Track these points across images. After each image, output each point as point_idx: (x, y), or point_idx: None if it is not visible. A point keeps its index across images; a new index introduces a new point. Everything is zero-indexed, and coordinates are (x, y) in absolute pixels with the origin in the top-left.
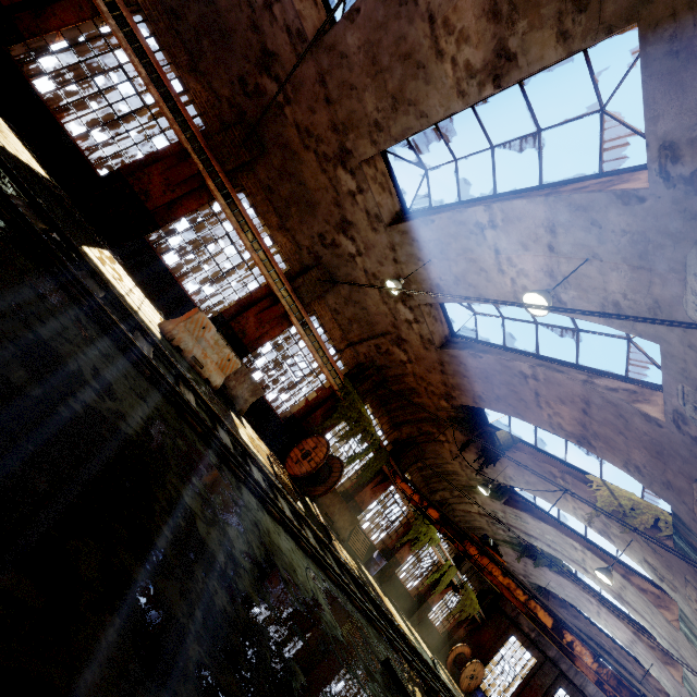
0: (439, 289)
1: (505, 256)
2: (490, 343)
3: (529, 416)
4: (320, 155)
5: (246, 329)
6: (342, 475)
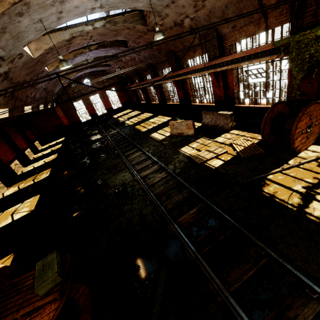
0: None
1: None
2: None
3: None
4: None
5: (218, 95)
6: (296, 120)
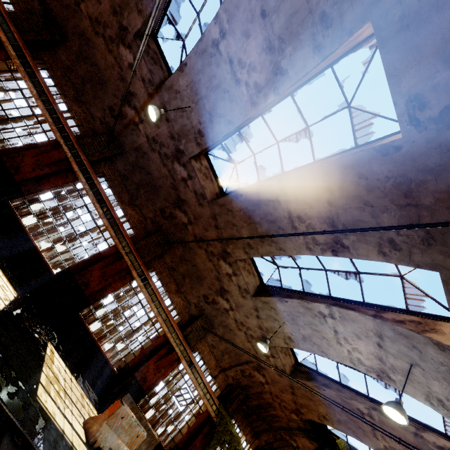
0: (290, 339)
1: (342, 336)
2: (328, 377)
3: (367, 441)
4: (209, 251)
5: (146, 376)
6: None
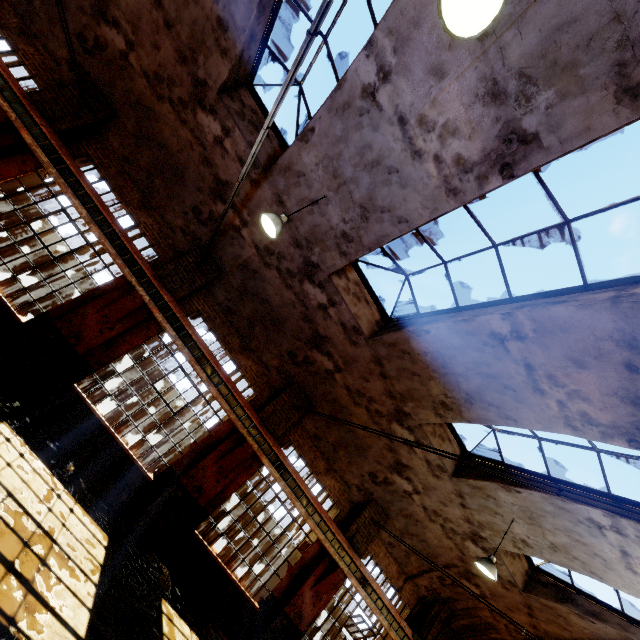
0: (525, 543)
1: None
2: (597, 599)
3: None
4: (372, 410)
5: (302, 609)
6: None
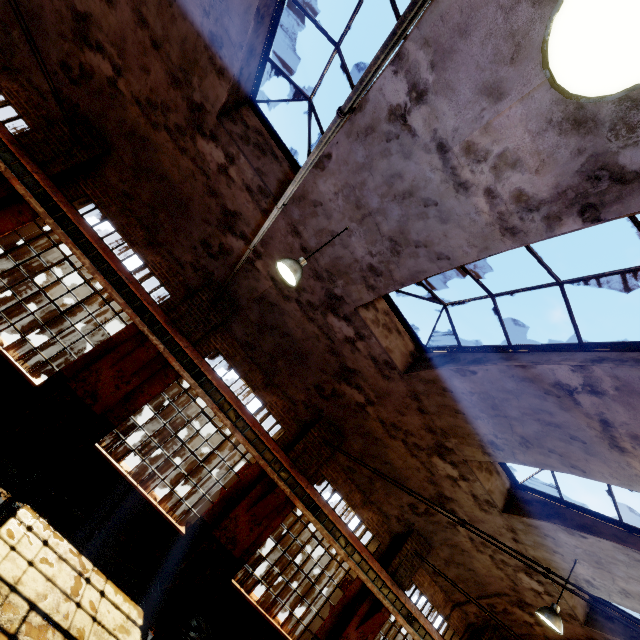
0: (589, 583)
1: None
2: None
3: None
4: (410, 443)
5: None
6: None
